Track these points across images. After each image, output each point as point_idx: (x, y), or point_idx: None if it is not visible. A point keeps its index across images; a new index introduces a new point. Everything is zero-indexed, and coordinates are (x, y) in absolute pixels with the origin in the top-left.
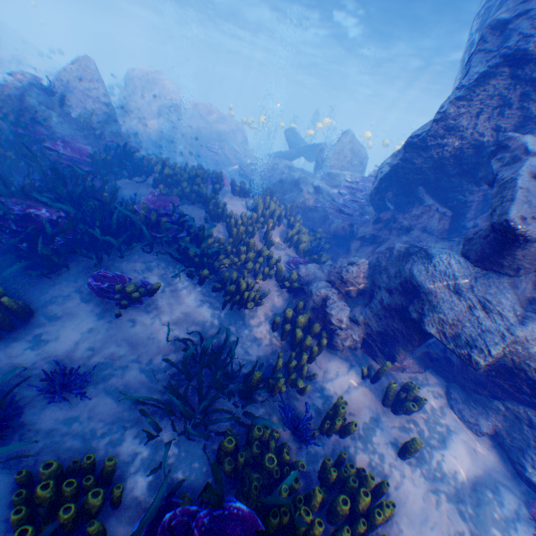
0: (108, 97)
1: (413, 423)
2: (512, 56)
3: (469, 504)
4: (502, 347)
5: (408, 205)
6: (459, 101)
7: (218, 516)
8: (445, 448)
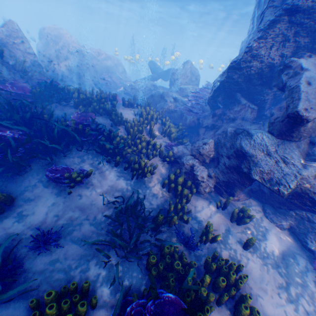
0: (31, 49)
1: (248, 229)
2: (290, 9)
3: (282, 267)
4: (295, 183)
5: (231, 104)
6: (259, 39)
7: (158, 304)
8: (266, 239)
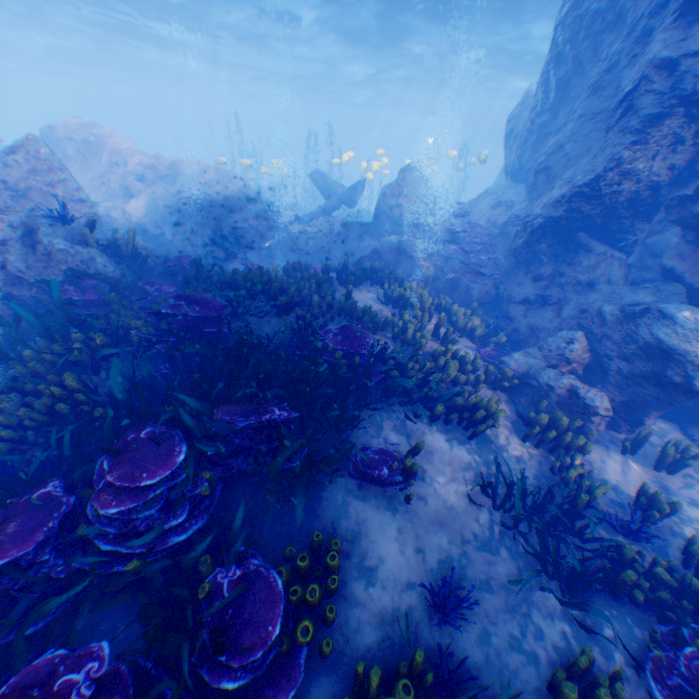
0: (83, 190)
1: (688, 477)
2: (689, 99)
3: None
4: None
5: (568, 254)
6: (634, 146)
7: None
8: None
